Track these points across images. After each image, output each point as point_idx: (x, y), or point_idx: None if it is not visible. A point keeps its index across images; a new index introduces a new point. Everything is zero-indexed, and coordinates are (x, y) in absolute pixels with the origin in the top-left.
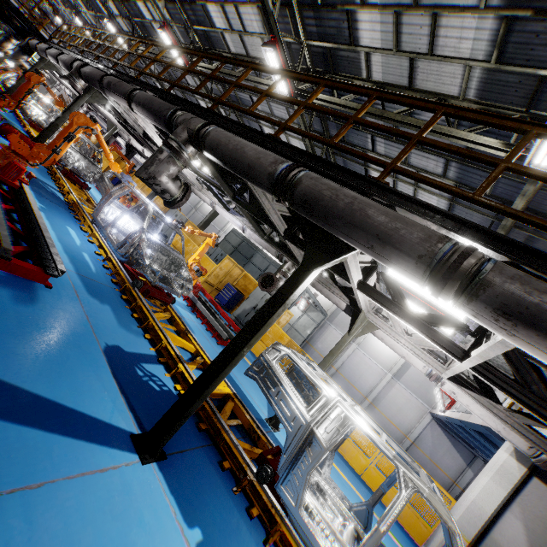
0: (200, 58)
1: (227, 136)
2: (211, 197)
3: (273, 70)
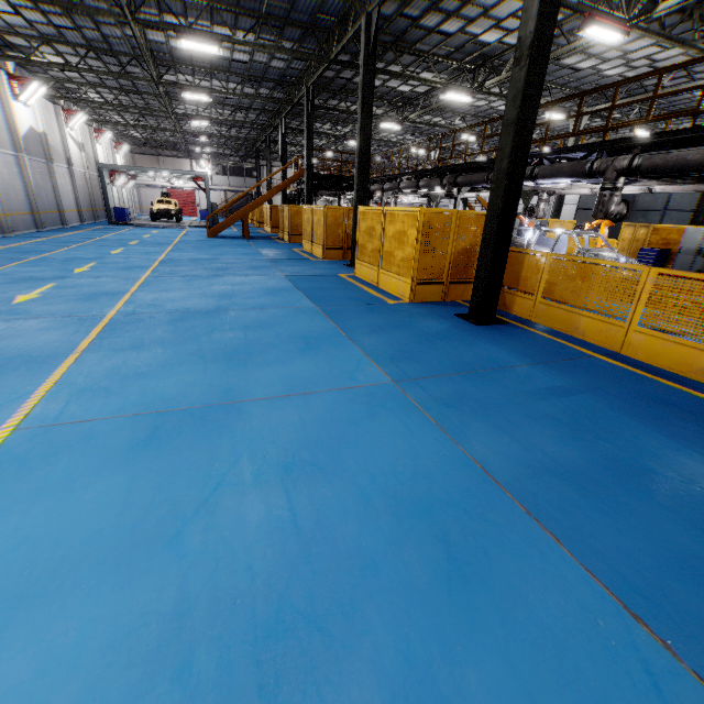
0: (552, 107)
1: (660, 158)
2: (588, 187)
3: (647, 76)
